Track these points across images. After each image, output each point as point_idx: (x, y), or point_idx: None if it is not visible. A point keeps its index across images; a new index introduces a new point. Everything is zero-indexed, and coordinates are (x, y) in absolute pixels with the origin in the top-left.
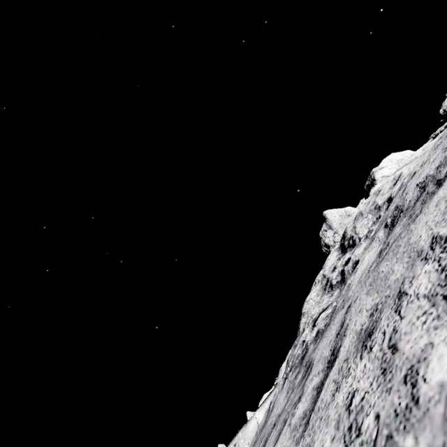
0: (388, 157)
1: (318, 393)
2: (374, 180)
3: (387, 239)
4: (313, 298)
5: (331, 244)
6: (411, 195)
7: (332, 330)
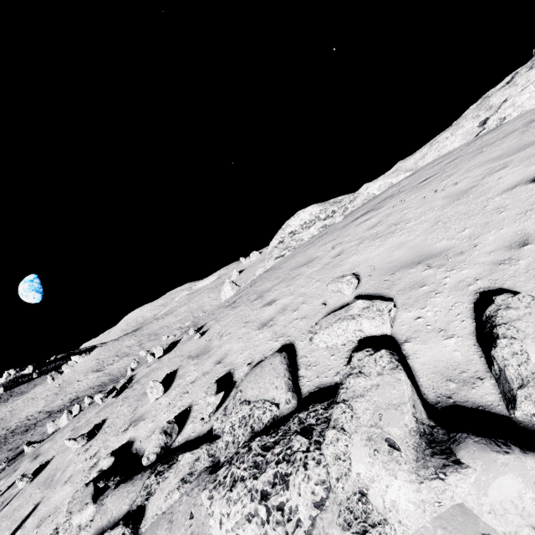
0: None
1: None
2: None
3: None
4: (470, 110)
5: None
6: None
7: None
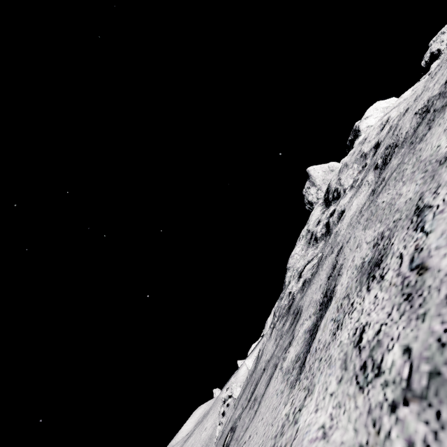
0: (374, 105)
1: (311, 335)
2: (358, 131)
3: (381, 177)
4: (297, 253)
5: (314, 201)
6: (408, 126)
7: (321, 276)
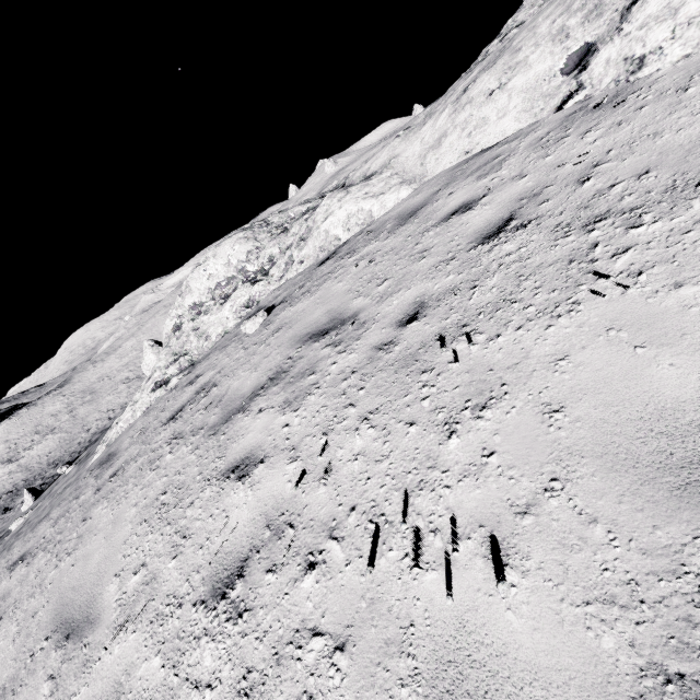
0: None
1: None
2: None
3: None
4: None
5: None
6: None
7: None
